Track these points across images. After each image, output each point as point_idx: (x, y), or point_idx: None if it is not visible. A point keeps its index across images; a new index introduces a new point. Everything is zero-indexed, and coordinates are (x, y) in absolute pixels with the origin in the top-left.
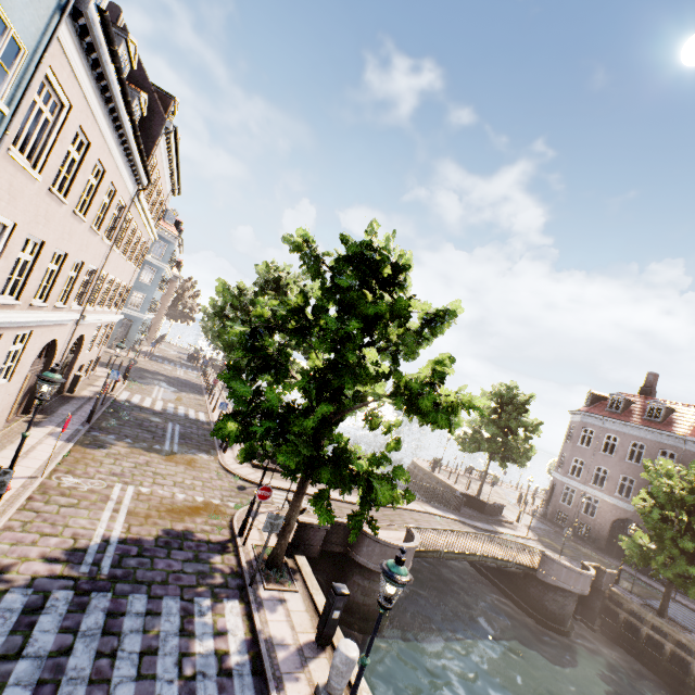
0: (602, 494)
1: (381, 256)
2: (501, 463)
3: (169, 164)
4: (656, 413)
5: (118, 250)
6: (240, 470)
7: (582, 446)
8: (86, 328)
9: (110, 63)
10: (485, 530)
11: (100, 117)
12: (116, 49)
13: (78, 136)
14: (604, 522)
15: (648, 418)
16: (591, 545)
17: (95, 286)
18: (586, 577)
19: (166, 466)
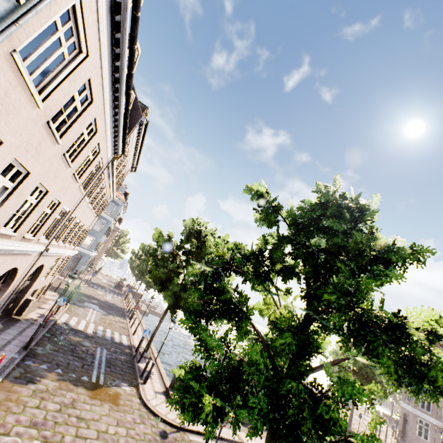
0: None
1: (357, 205)
2: None
3: (135, 148)
4: None
5: (88, 200)
6: (160, 407)
7: None
8: (47, 259)
9: (127, 33)
10: None
11: (106, 82)
12: (138, 15)
13: (85, 89)
14: None
15: None
16: None
17: (63, 224)
18: None
19: (91, 406)
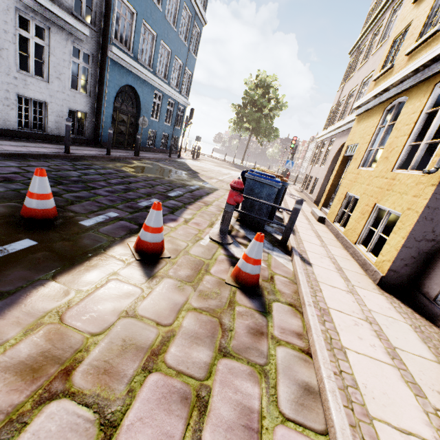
0: None
1: None
2: None
3: None
4: None
5: None
6: None
7: None
8: None
9: None
10: None
11: None
12: None
13: None
14: None
15: None
16: None
17: None
18: None
19: None
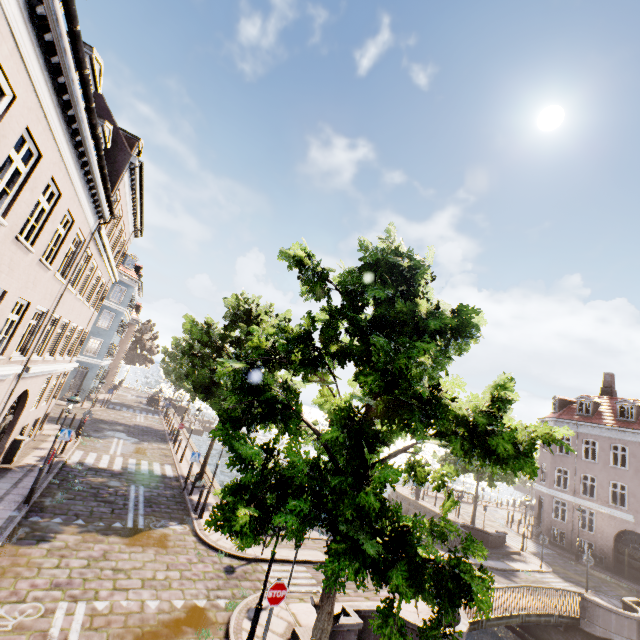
0: (596, 505)
1: (411, 261)
2: (489, 482)
3: (133, 203)
4: (627, 412)
5: (75, 290)
6: (223, 541)
7: (562, 454)
8: (31, 382)
9: (69, 54)
10: (501, 570)
11: (55, 125)
12: (78, 30)
13: (25, 142)
14: (606, 537)
15: (621, 419)
16: (599, 566)
17: (43, 331)
18: (639, 621)
19: (130, 554)
